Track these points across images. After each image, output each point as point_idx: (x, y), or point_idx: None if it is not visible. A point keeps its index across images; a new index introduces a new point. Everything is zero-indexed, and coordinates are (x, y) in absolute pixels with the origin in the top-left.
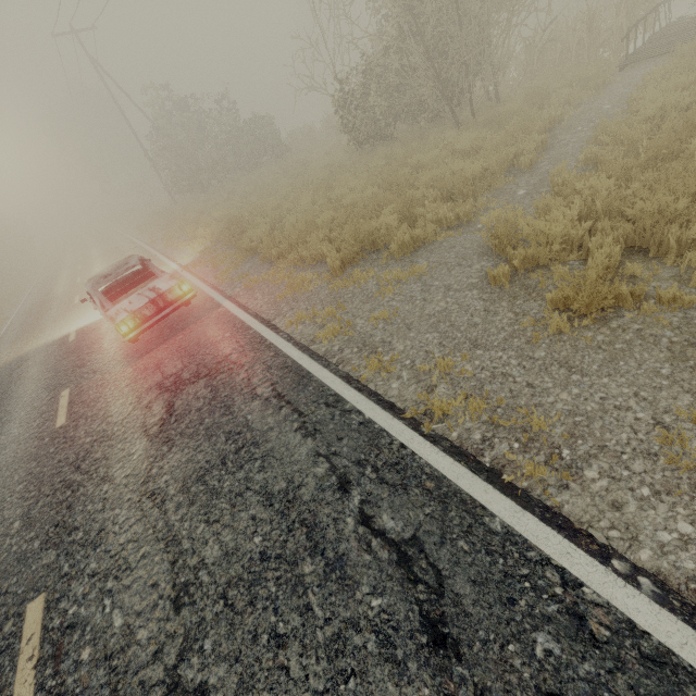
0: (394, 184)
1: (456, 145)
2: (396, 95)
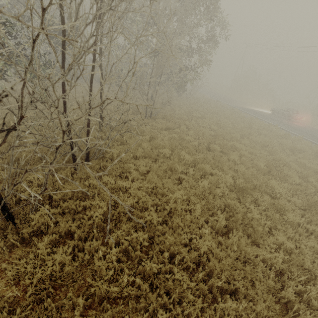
0: None
1: None
2: None
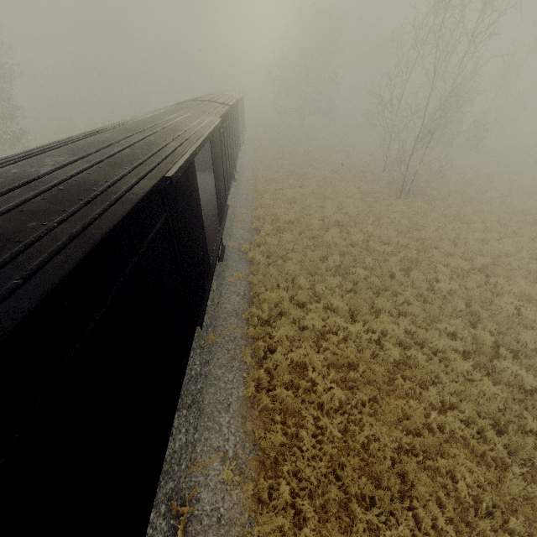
0: None
1: None
2: None
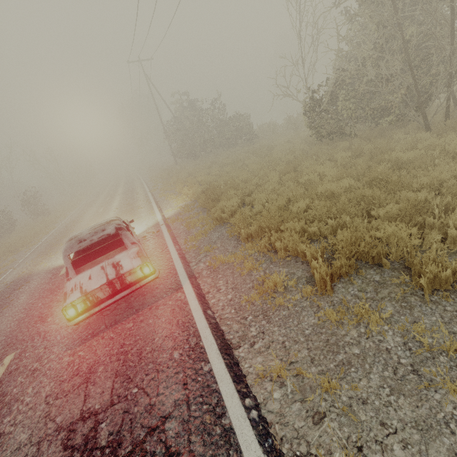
0: (377, 179)
1: (445, 146)
2: (365, 100)
